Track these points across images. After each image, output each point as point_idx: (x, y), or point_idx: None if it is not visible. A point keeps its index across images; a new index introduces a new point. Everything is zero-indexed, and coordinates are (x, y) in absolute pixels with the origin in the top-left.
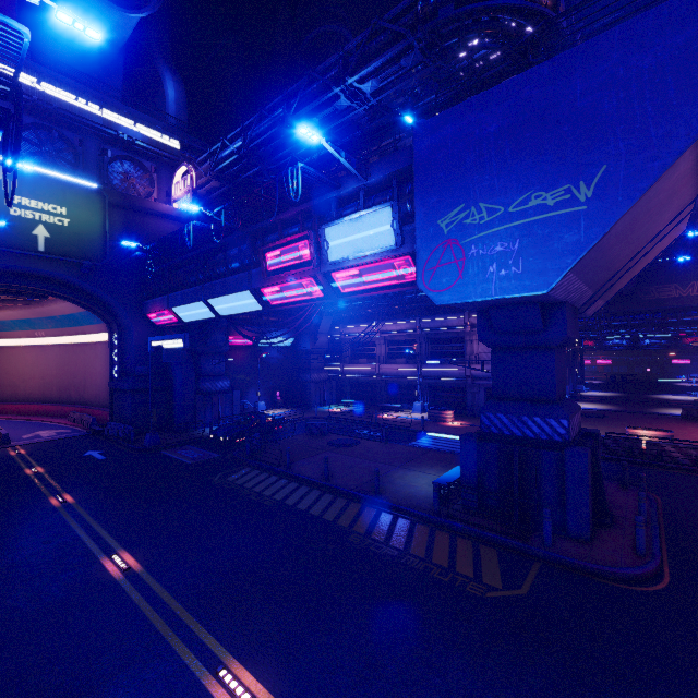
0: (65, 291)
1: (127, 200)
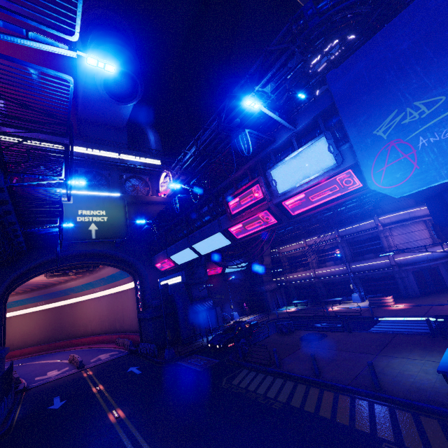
0: (108, 260)
1: (136, 198)
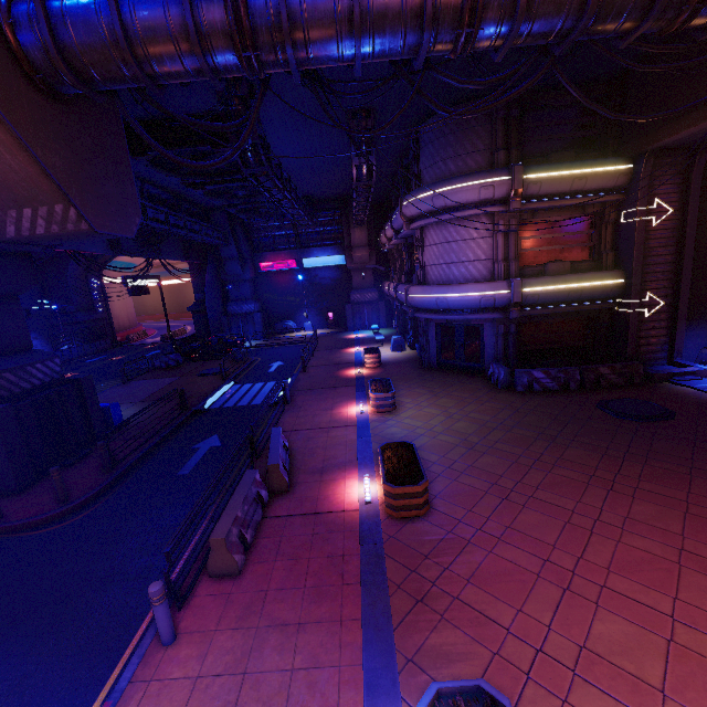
0: None
1: None
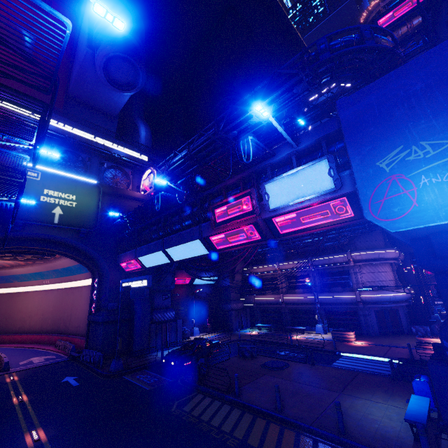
0: (67, 250)
1: (113, 190)
